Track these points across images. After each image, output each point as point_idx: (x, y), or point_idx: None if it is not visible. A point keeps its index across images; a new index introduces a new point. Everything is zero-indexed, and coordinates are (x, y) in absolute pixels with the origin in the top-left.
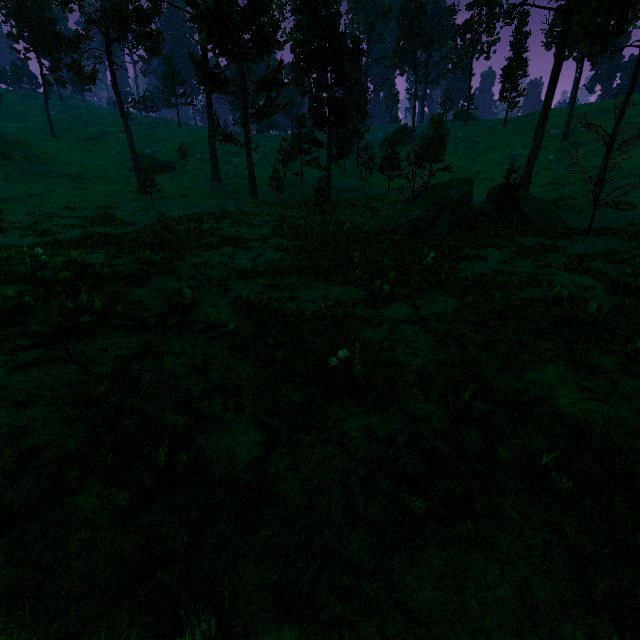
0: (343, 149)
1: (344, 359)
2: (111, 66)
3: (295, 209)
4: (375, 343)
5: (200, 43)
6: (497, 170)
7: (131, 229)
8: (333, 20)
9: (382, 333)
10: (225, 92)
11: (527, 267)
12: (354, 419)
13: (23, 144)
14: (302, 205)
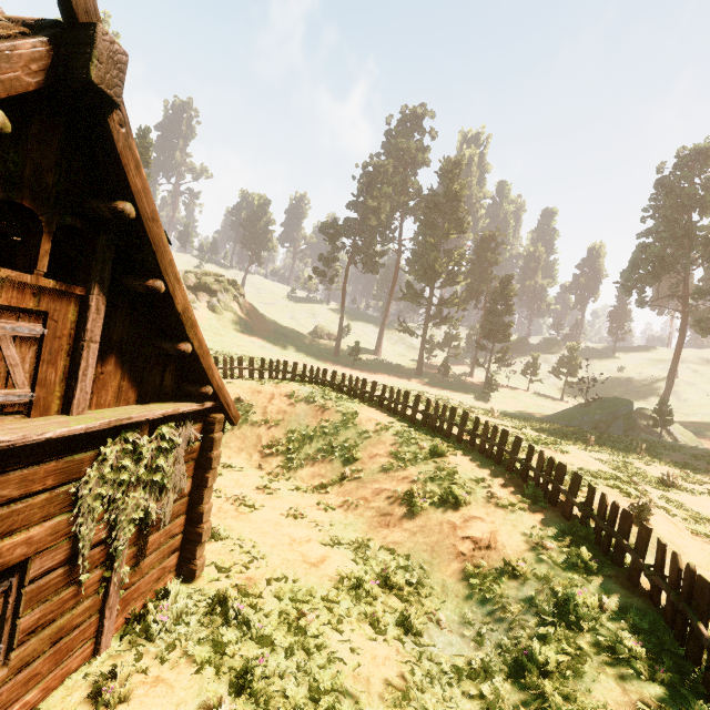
0: (504, 356)
1: (669, 474)
2: (346, 277)
3: (463, 392)
4: (659, 477)
5: (405, 272)
6: (617, 390)
7: (378, 387)
8: (508, 279)
9: (655, 475)
10: (416, 302)
11: (704, 464)
12: (683, 494)
13: (254, 307)
14: (465, 389)
